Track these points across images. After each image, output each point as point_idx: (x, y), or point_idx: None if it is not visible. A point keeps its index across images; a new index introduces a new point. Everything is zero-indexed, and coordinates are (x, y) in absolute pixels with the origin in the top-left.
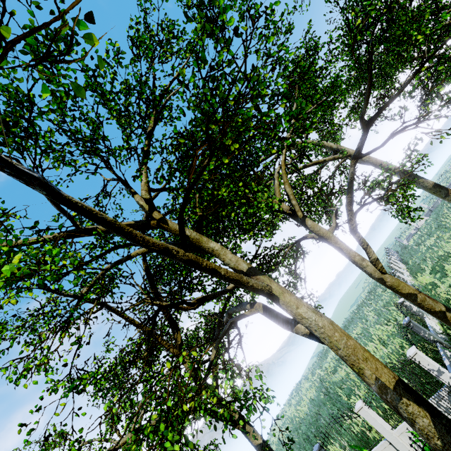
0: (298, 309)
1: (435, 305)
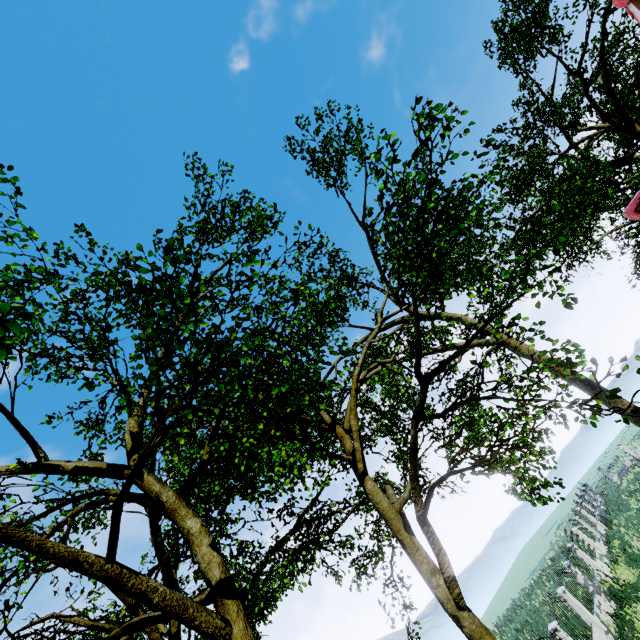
0: None
1: None
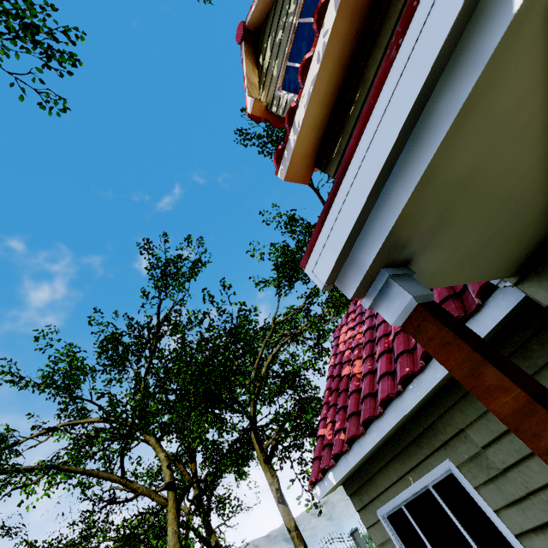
0: (169, 526)
1: (298, 546)
